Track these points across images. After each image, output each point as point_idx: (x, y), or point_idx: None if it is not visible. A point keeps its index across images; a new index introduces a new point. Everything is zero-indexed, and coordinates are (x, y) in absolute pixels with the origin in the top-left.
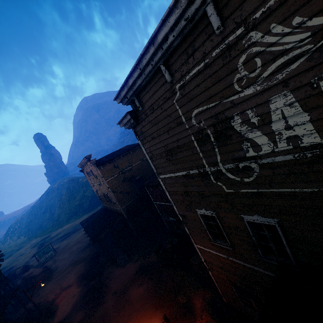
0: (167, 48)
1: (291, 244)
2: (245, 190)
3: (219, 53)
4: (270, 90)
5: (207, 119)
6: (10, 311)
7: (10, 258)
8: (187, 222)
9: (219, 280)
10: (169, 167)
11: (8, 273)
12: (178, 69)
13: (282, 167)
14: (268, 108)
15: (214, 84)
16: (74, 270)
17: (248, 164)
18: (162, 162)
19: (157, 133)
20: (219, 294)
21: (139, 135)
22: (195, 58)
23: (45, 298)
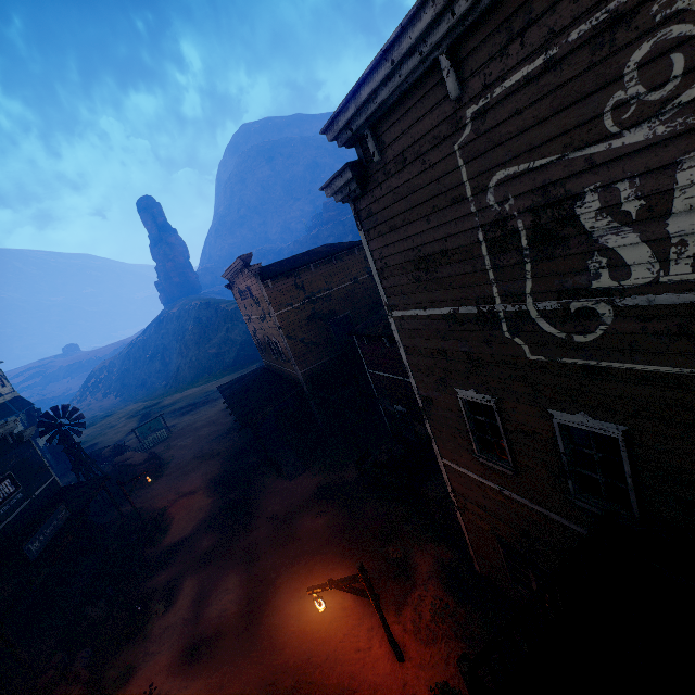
0: (465, 12)
1: (641, 479)
2: (570, 360)
3: (588, 34)
4: (687, 136)
5: (523, 195)
6: (94, 510)
7: (91, 429)
8: (433, 412)
9: (473, 531)
10: (416, 295)
11: (90, 452)
12: (481, 68)
13: (667, 318)
14: (670, 181)
15: (557, 111)
16: (203, 469)
17: (591, 305)
18: (402, 284)
19: (403, 218)
20: (468, 557)
21: (362, 218)
22: (526, 44)
23: (151, 502)
